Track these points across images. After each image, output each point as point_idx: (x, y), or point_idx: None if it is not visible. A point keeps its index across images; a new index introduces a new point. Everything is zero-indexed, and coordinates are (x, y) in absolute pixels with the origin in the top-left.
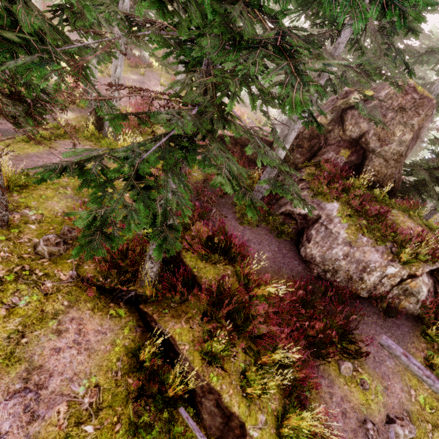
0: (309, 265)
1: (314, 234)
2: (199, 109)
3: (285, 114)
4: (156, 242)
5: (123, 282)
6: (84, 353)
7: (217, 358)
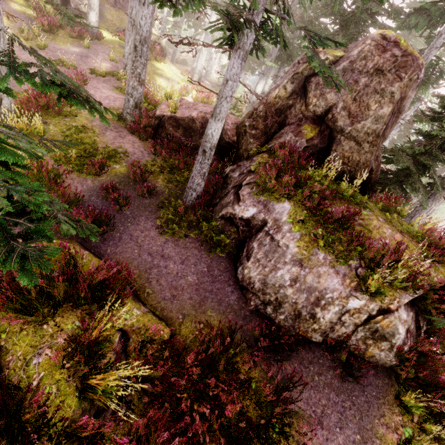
0: (246, 293)
1: (256, 248)
2: None
3: None
4: None
5: None
6: None
7: None
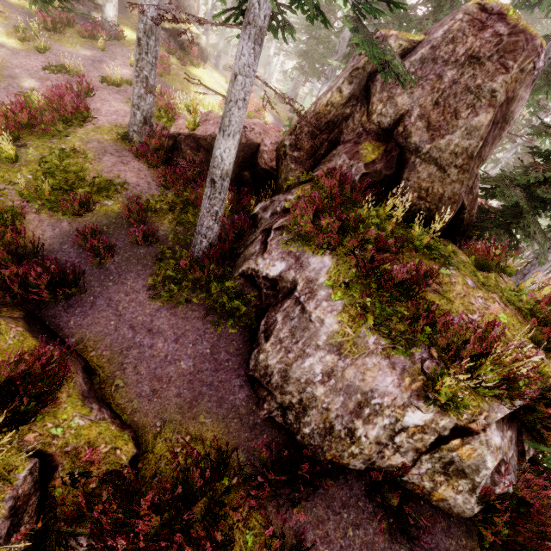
0: (260, 389)
1: (279, 323)
2: None
3: None
4: None
5: None
6: None
7: None
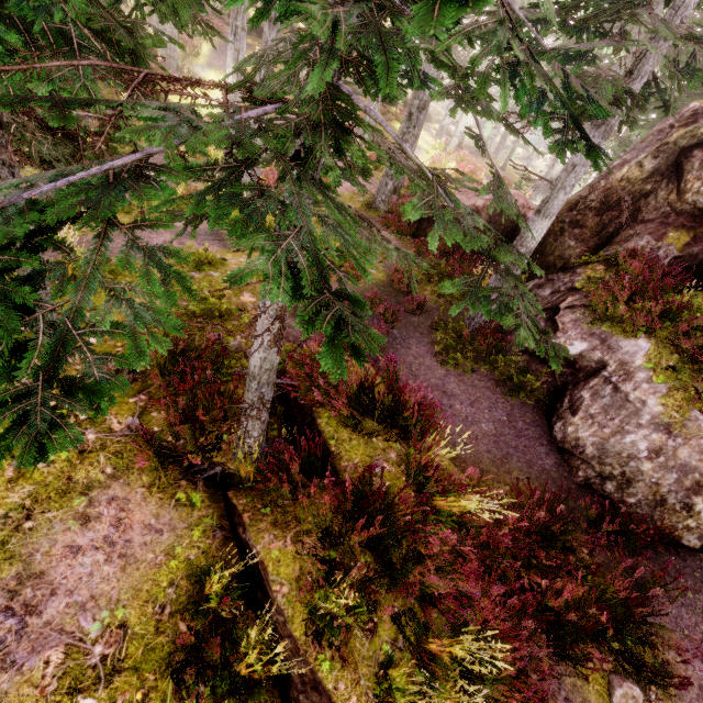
0: (569, 458)
1: (587, 399)
2: (281, 109)
3: (513, 131)
4: None
5: (201, 448)
6: (116, 562)
7: (338, 624)
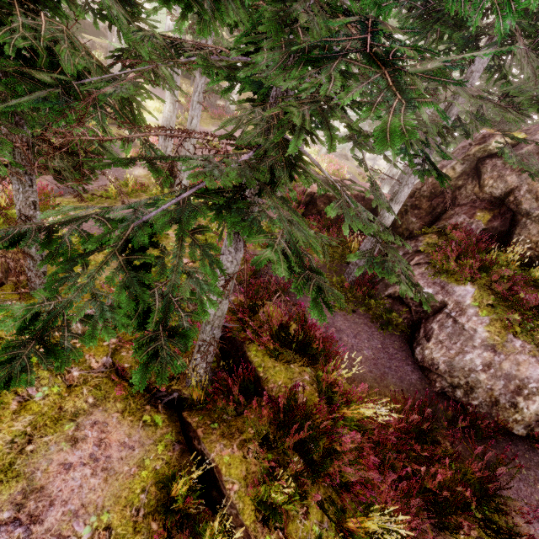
0: (428, 374)
1: (436, 330)
2: (257, 153)
3: (387, 161)
4: (139, 359)
5: None
6: (99, 475)
7: (278, 512)
